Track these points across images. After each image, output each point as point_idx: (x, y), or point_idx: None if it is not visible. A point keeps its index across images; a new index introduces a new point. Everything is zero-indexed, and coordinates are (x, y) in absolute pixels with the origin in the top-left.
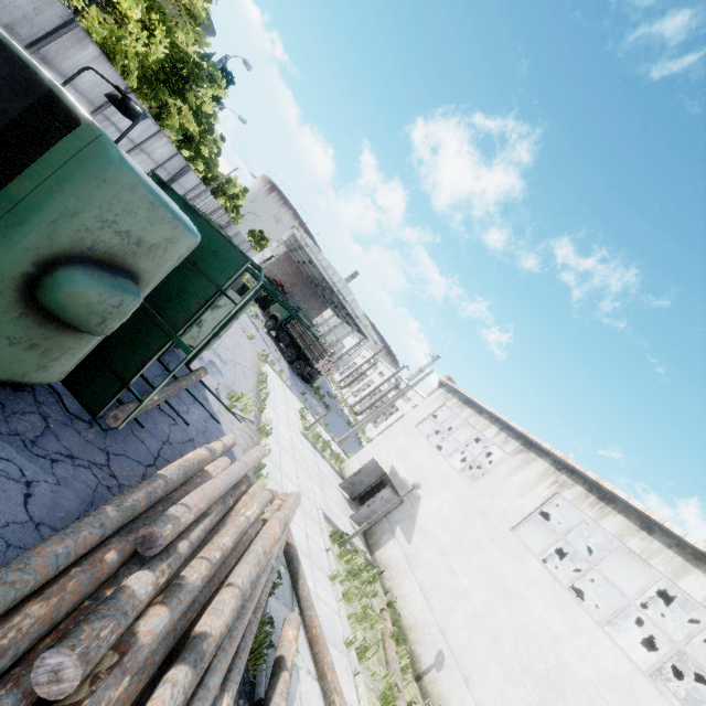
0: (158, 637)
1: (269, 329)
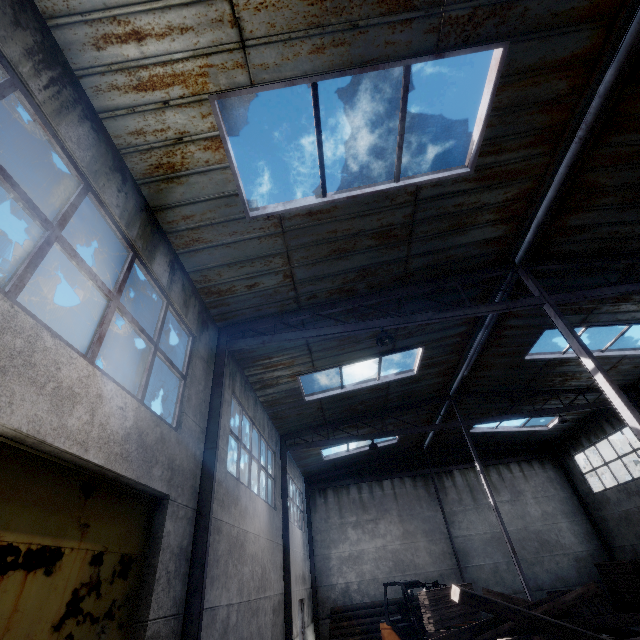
0: None
1: None
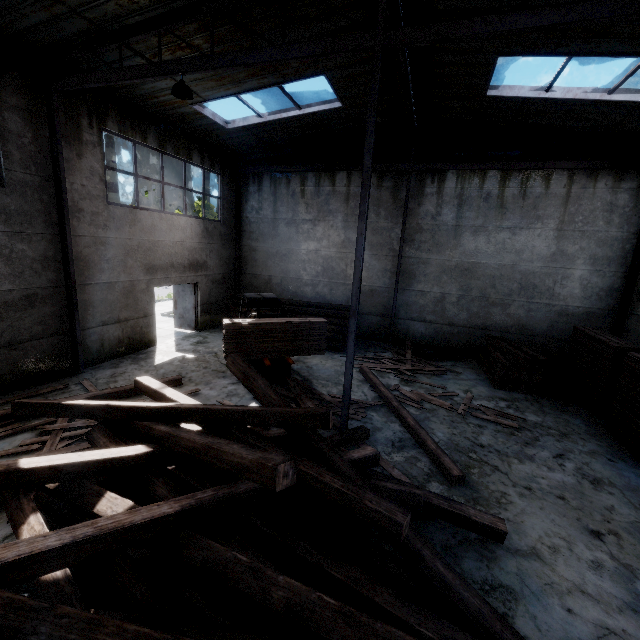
0: None
1: None
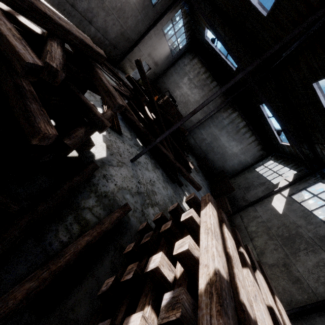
0: None
1: None
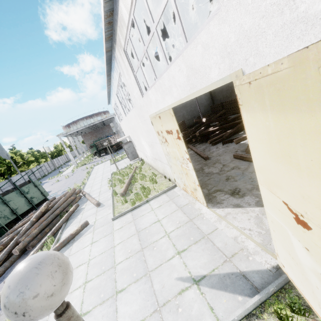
0: (8, 240)
1: (99, 156)
